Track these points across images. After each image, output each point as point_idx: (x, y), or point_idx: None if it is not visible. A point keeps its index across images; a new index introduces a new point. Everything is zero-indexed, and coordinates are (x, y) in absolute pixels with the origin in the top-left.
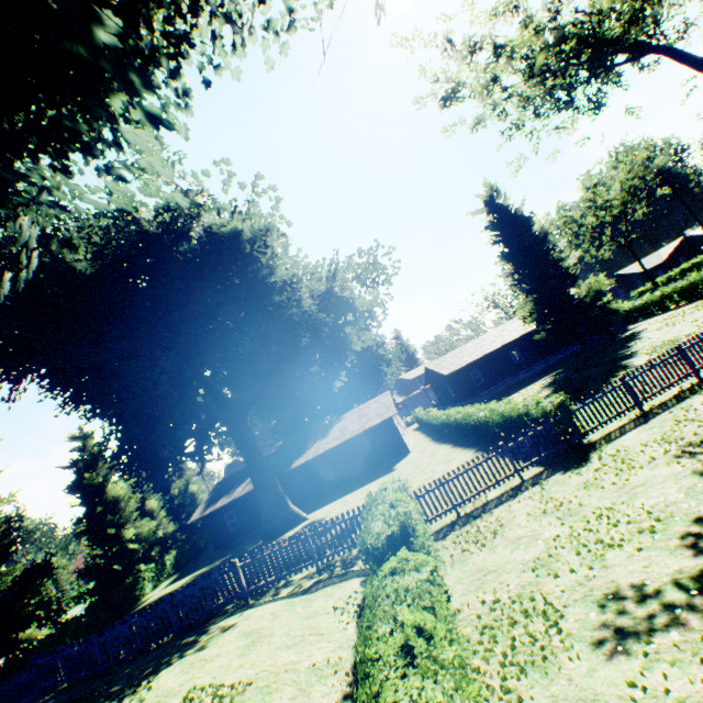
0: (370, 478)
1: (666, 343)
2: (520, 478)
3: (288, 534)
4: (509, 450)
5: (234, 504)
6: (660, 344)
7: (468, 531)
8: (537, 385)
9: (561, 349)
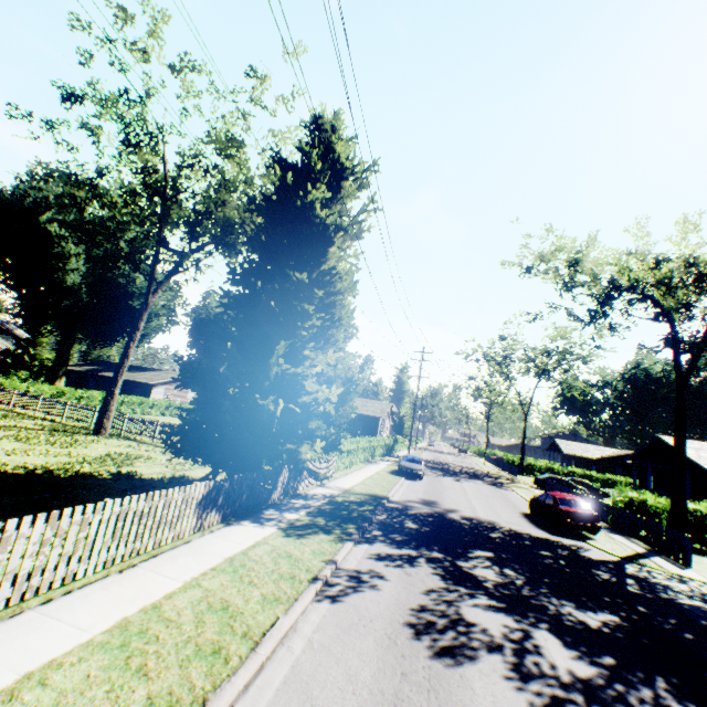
0: None
1: None
2: None
3: None
4: None
5: (78, 373)
6: None
7: None
8: None
9: None
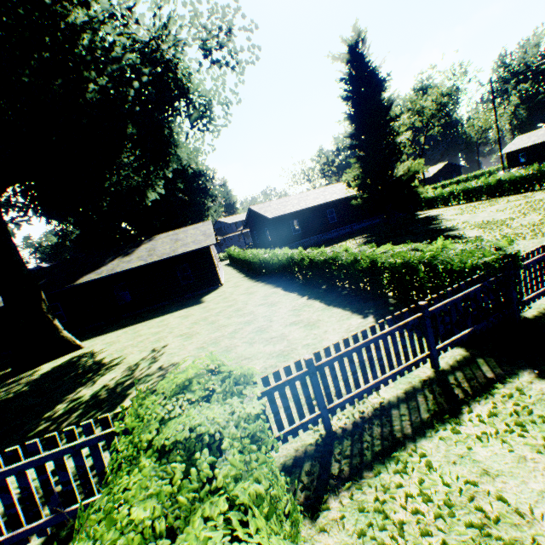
0: (174, 307)
1: (492, 222)
2: (435, 366)
3: (45, 367)
4: (429, 318)
5: None
6: (483, 223)
7: (389, 519)
8: (350, 243)
9: (366, 219)
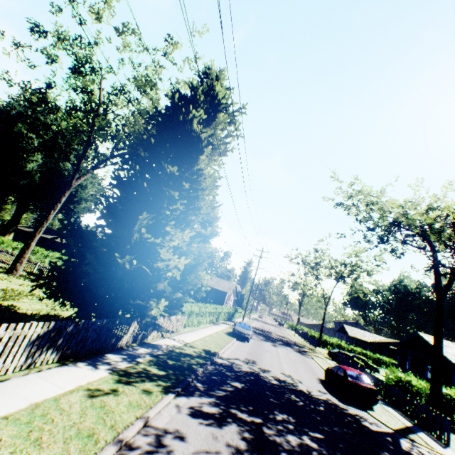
0: None
1: None
2: None
3: None
4: None
5: (25, 232)
6: None
7: None
8: None
9: None
